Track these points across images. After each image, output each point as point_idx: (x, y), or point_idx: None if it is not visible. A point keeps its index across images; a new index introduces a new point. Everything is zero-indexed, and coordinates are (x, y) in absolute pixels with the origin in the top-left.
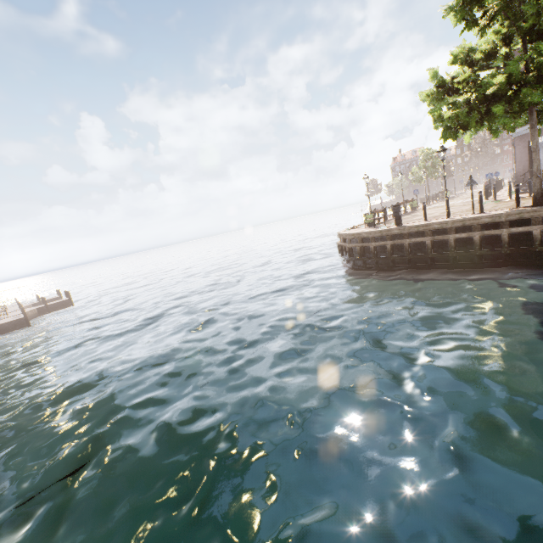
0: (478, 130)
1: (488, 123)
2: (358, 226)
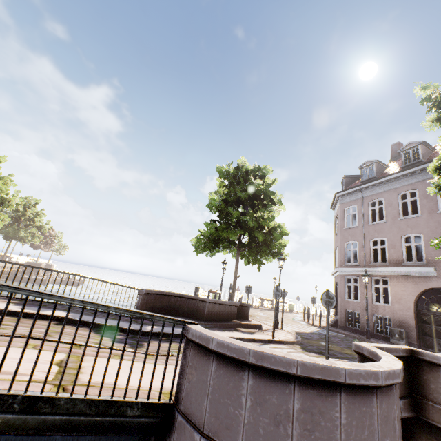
0: (240, 257)
1: (211, 251)
2: None
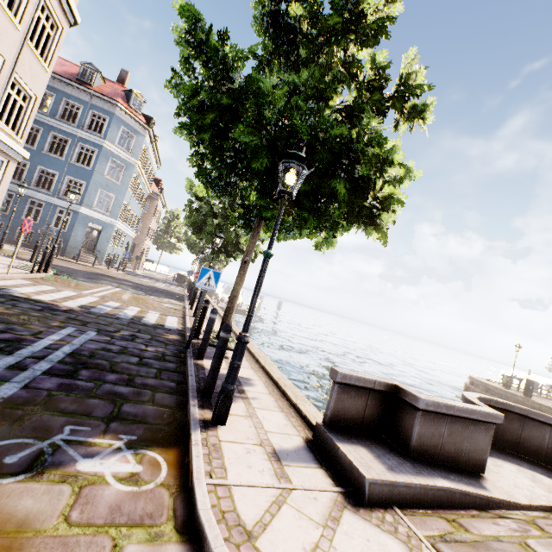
0: None
1: None
2: (493, 381)
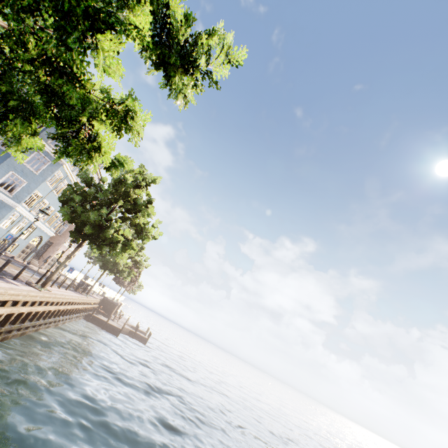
0: None
1: None
2: None
